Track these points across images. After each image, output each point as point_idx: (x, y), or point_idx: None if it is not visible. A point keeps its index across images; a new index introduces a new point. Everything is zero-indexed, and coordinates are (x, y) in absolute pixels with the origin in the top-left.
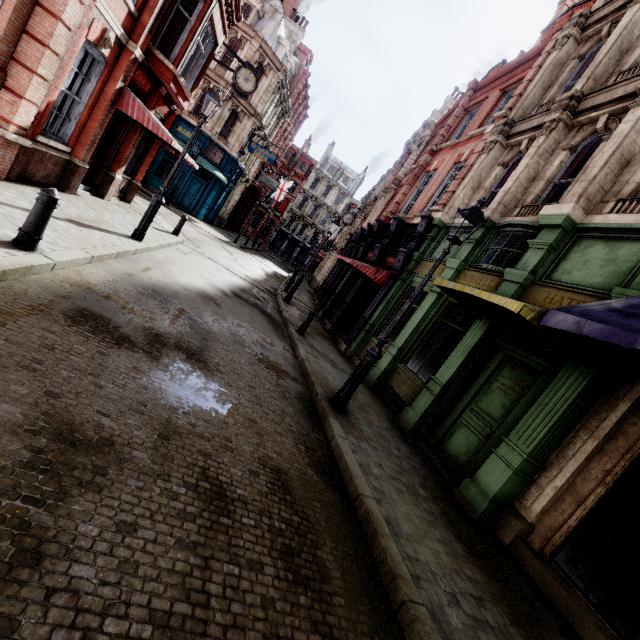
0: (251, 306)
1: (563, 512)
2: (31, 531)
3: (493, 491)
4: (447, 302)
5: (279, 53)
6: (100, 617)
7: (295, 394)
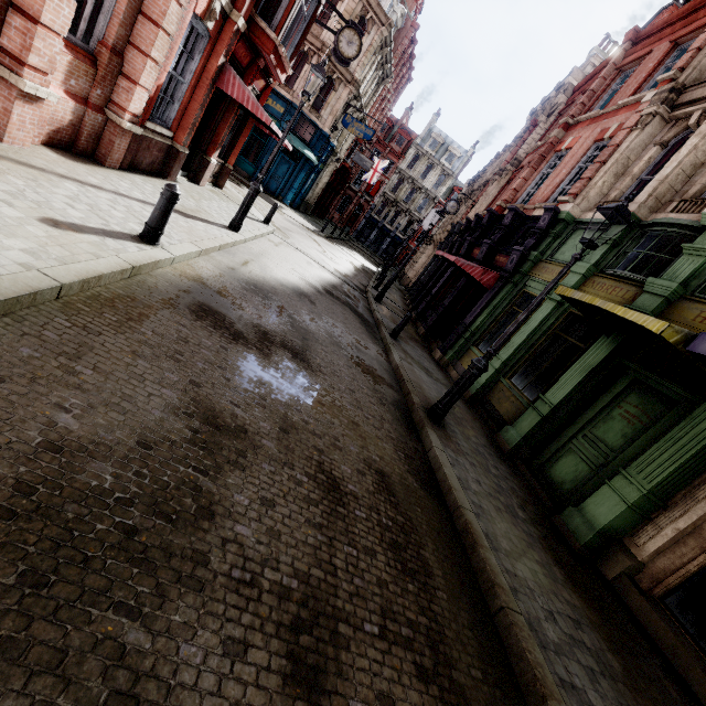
0: (343, 305)
1: (682, 556)
2: (203, 494)
3: (601, 523)
4: (567, 313)
5: (384, 2)
6: (261, 566)
7: (392, 401)
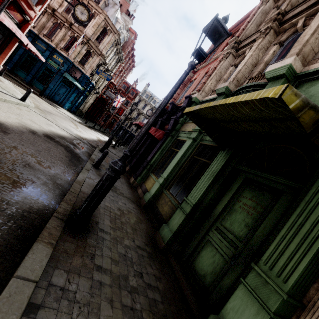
0: (58, 145)
1: None
2: None
3: None
4: (199, 144)
5: (117, 26)
6: None
7: (15, 211)
